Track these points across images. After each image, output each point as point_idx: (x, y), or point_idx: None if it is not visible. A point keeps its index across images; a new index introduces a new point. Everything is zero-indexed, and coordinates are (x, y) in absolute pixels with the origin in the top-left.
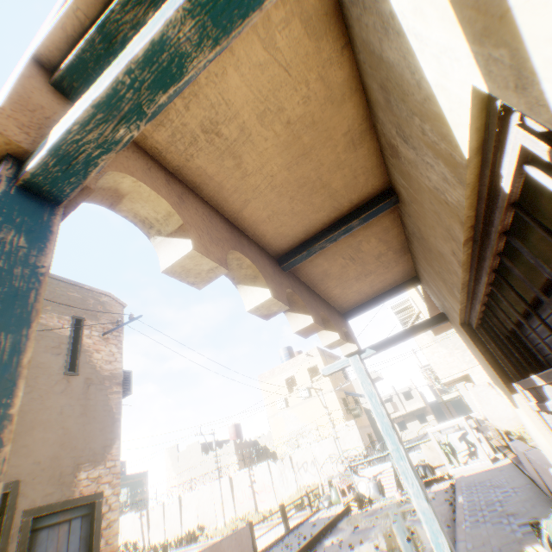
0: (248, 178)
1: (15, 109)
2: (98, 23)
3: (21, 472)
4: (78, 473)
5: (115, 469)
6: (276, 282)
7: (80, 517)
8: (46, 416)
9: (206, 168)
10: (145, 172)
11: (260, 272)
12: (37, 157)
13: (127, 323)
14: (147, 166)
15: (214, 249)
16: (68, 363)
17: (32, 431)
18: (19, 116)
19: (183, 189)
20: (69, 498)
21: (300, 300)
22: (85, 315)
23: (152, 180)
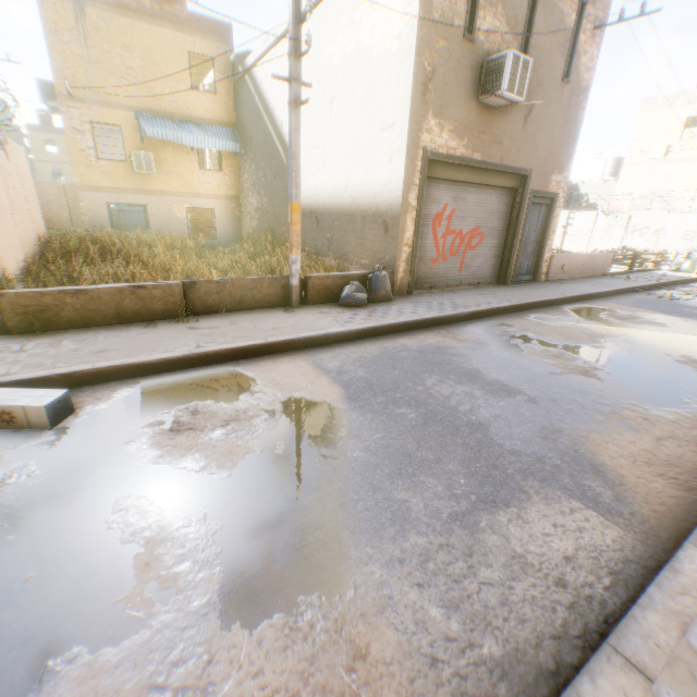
0: None
1: None
2: None
3: (532, 164)
4: (551, 176)
5: (565, 180)
6: None
7: (544, 205)
8: (546, 123)
9: None
10: None
11: None
12: None
13: (633, 18)
14: None
15: None
16: (565, 69)
17: (539, 135)
18: None
19: None
20: (545, 191)
21: None
22: None
23: None
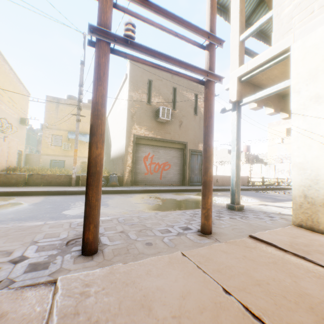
0: (275, 82)
1: (237, 94)
2: (250, 75)
3: (187, 140)
4: (198, 144)
5: None
6: (277, 106)
7: (199, 155)
8: (190, 127)
9: (263, 83)
10: (250, 91)
11: (272, 105)
12: (241, 103)
13: None
14: (250, 88)
15: (260, 104)
16: (194, 111)
17: (188, 131)
18: (237, 94)
19: (256, 88)
20: (197, 149)
21: (286, 109)
22: (198, 93)
23: (251, 92)
